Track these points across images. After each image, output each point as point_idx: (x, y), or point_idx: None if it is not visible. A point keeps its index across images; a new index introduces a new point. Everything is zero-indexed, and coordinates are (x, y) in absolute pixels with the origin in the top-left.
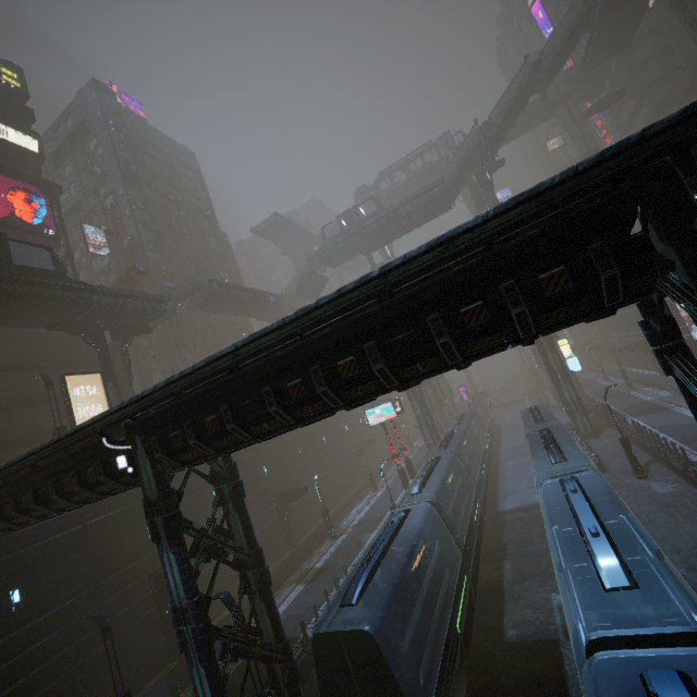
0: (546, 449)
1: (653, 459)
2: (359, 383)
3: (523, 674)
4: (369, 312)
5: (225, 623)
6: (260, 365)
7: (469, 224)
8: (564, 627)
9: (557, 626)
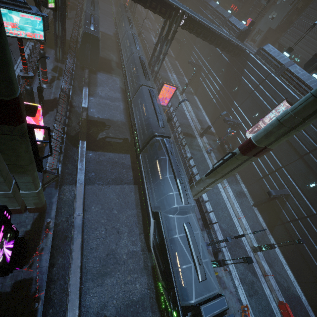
0: (130, 24)
1: (140, 42)
2: None
3: (103, 62)
4: None
5: None
6: None
7: None
8: (112, 59)
9: (111, 59)
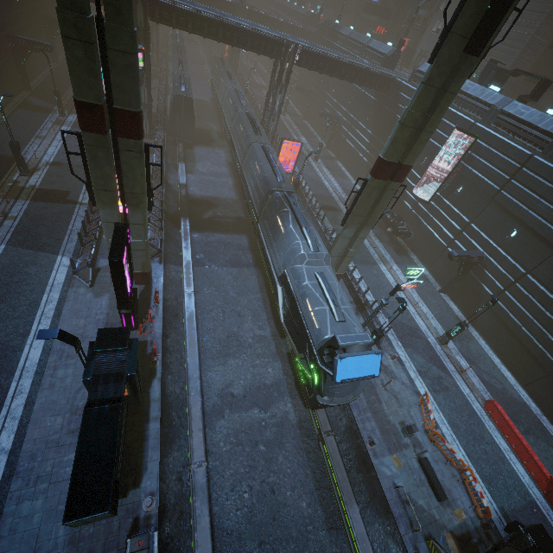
0: (230, 79)
1: (249, 103)
2: (226, 40)
3: (201, 134)
4: (240, 28)
5: (47, 86)
6: (209, 18)
7: (266, 33)
8: (212, 130)
9: (210, 129)
